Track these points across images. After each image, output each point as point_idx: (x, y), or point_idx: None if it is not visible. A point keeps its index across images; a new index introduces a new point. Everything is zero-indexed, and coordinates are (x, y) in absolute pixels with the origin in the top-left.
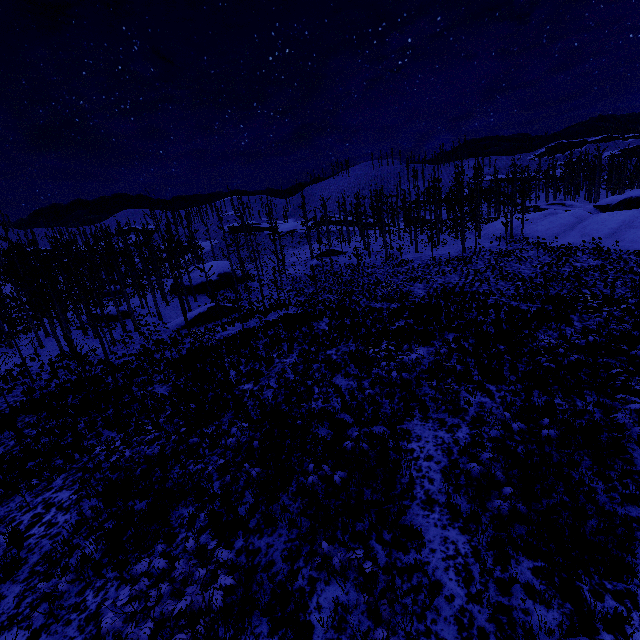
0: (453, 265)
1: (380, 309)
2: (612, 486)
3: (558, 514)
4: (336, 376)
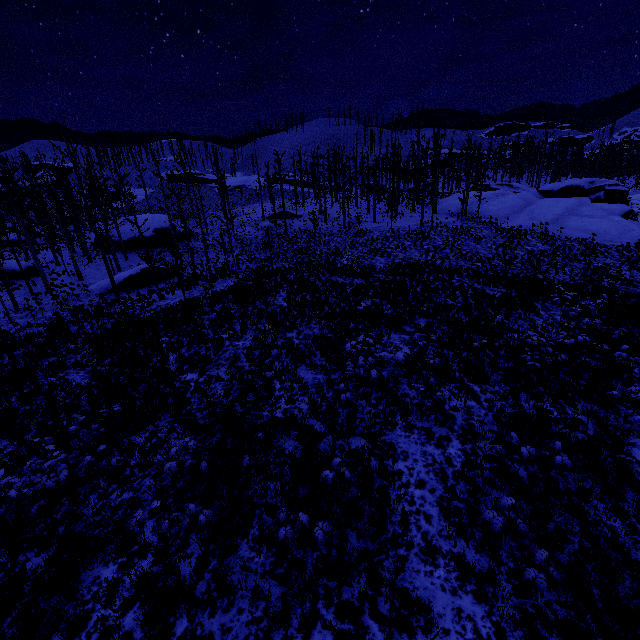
0: (412, 239)
1: (343, 284)
2: (630, 524)
3: (583, 568)
4: (300, 367)
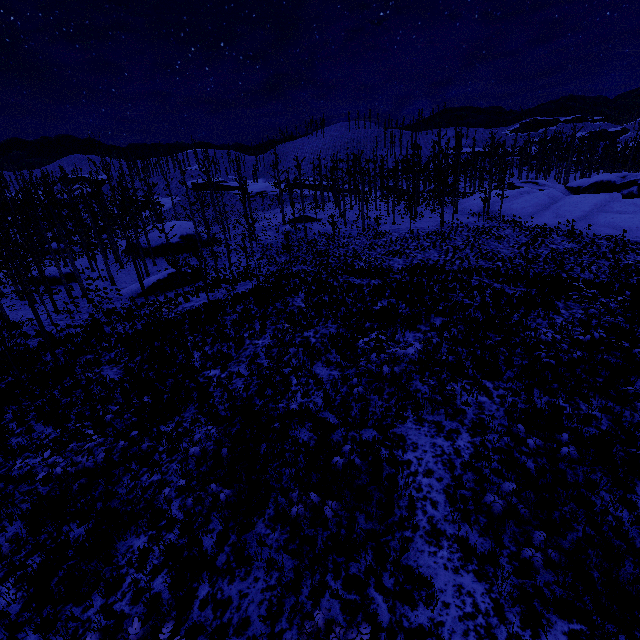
0: (431, 240)
1: (360, 285)
2: (638, 515)
3: (586, 554)
4: (316, 364)
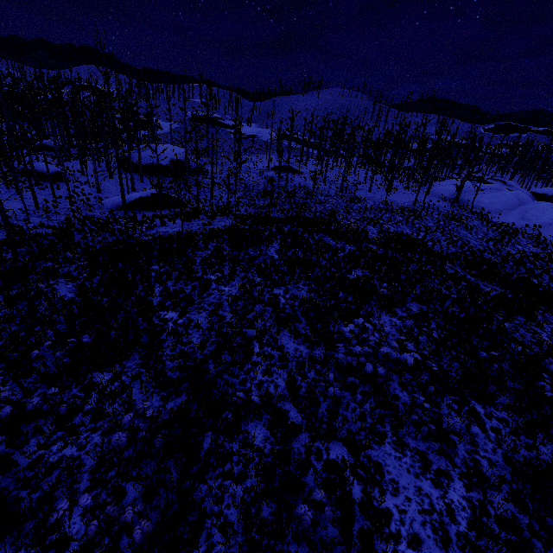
0: (404, 215)
1: (335, 248)
2: None
3: None
4: (282, 331)
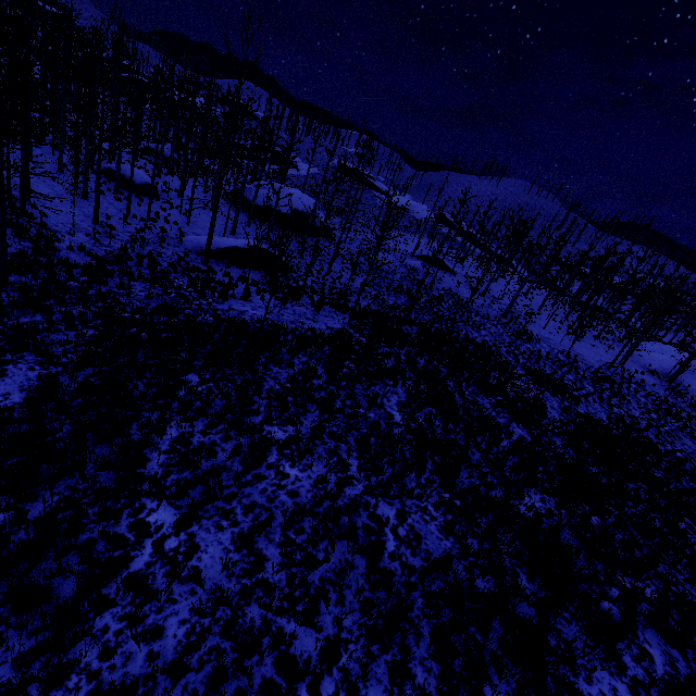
0: (595, 384)
1: (496, 427)
2: None
3: None
4: (375, 663)
